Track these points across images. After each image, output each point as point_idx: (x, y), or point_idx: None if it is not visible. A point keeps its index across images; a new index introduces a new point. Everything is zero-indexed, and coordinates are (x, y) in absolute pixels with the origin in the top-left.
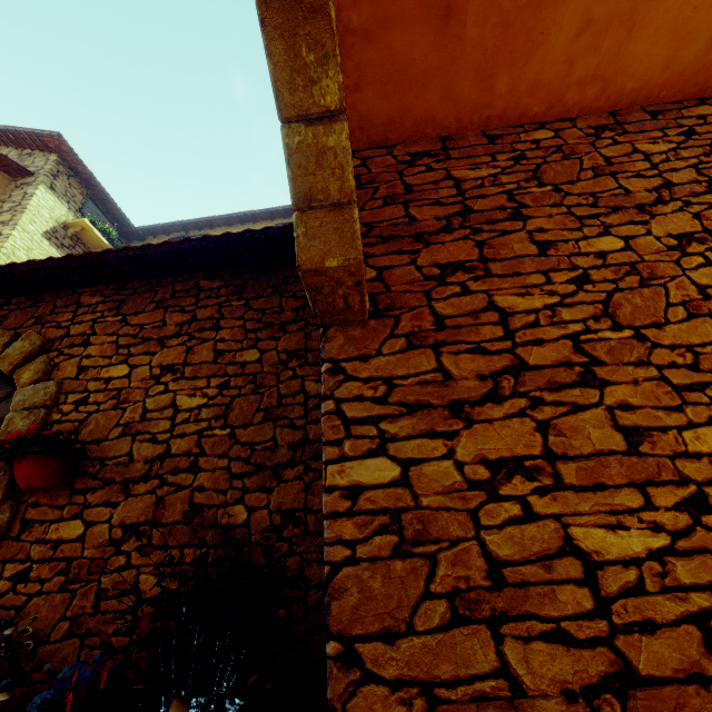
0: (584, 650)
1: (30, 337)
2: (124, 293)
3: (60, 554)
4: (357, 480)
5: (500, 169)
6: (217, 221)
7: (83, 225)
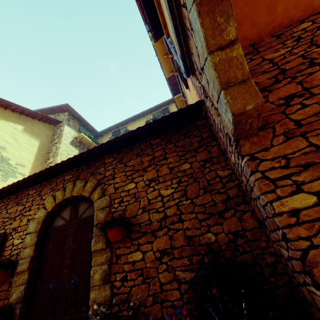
0: None
1: (92, 180)
2: (121, 154)
3: (136, 267)
4: (293, 206)
5: (290, 47)
6: (129, 120)
7: (82, 136)
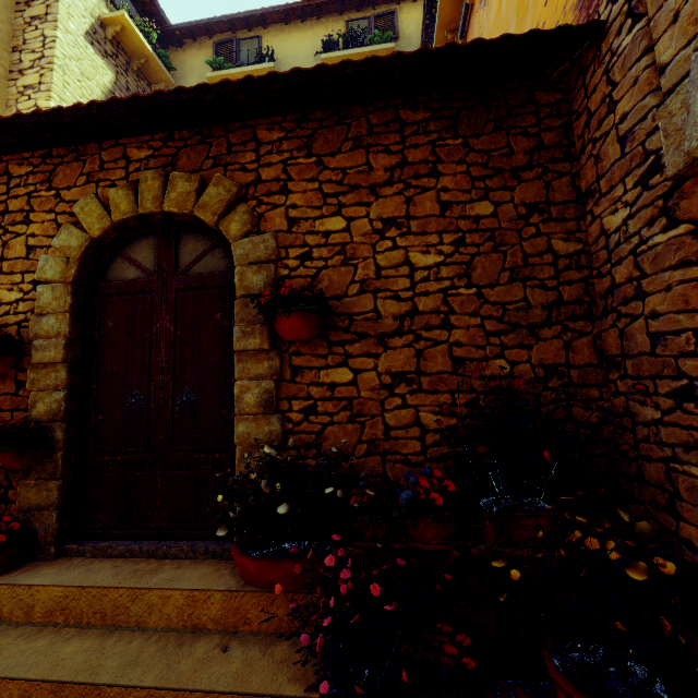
0: None
1: (222, 183)
2: (307, 126)
3: (338, 395)
4: None
5: None
6: (272, 16)
7: (123, 21)
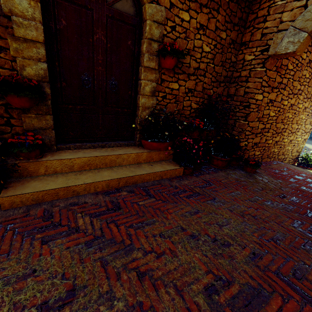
0: (264, 125)
1: None
2: None
3: (173, 93)
4: (258, 98)
5: None
6: None
7: None
